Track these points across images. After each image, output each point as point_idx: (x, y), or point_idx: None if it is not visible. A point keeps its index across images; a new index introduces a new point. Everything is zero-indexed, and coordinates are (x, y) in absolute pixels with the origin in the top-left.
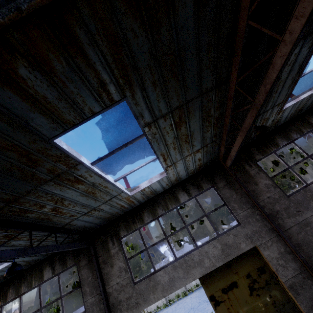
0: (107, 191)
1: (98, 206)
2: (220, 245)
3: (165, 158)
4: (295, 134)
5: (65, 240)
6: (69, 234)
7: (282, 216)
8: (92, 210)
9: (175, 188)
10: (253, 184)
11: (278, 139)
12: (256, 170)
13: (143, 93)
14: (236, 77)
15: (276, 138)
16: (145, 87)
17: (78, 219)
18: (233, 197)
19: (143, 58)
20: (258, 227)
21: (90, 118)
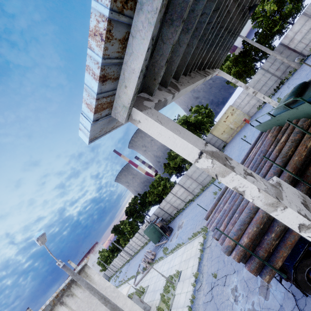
0: None
1: None
2: None
3: None
4: None
5: None
6: None
7: None
8: None
9: None
10: None
11: None
12: None
13: None
14: None
15: None
16: None
17: None
18: None
19: None
20: None
21: None
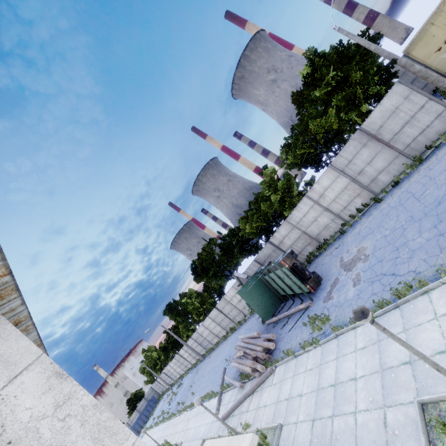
0: None
1: None
2: None
3: None
4: None
5: None
6: None
7: None
8: None
9: None
10: None
11: None
12: None
13: None
14: None
15: None
16: None
17: None
18: None
19: None
20: None
21: None
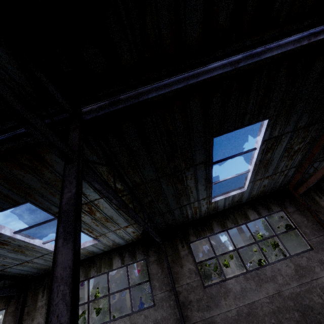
0: (36, 250)
1: (30, 259)
2: (130, 323)
3: (90, 231)
4: (231, 223)
5: (2, 282)
6: (1, 280)
7: (193, 308)
8: (24, 262)
9: (114, 252)
10: (179, 266)
11: (214, 224)
12: (186, 252)
13: (45, 198)
14: (127, 191)
15: (214, 223)
16: (45, 195)
17: (11, 267)
18: (157, 275)
19: (36, 184)
20: (168, 314)
21: (0, 211)
